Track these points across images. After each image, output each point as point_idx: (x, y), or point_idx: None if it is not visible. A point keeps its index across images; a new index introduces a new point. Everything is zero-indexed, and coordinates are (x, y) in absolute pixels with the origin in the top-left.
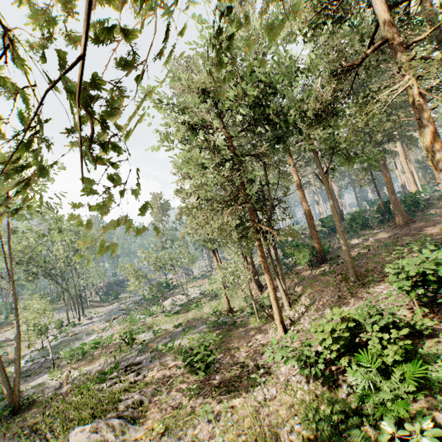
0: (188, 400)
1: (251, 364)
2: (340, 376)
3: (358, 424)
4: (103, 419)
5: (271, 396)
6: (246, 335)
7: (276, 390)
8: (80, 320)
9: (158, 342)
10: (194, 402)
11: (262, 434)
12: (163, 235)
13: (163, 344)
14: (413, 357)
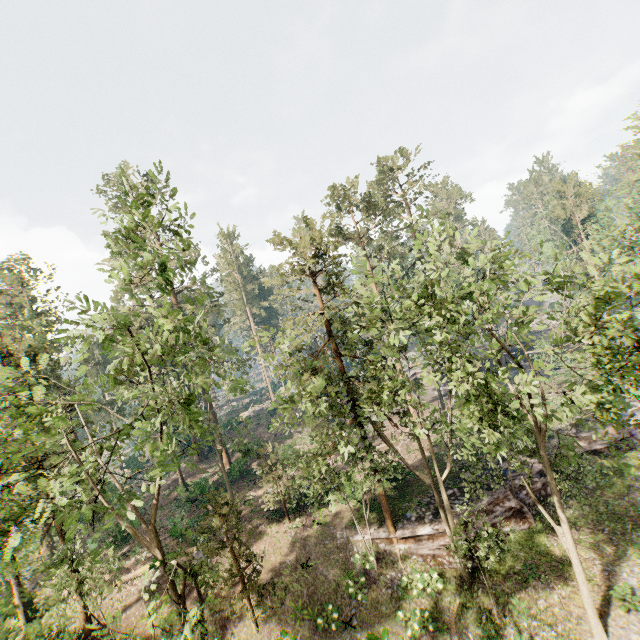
0: None
1: None
2: None
3: None
4: None
5: None
6: None
7: None
8: None
9: None
10: None
11: None
12: None
13: None
14: None
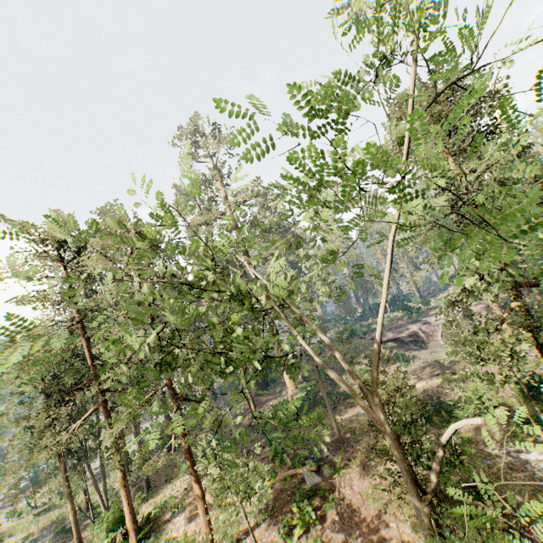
0: None
1: None
2: None
3: None
4: None
5: None
6: None
7: None
8: None
9: None
10: None
11: None
12: None
13: None
14: None
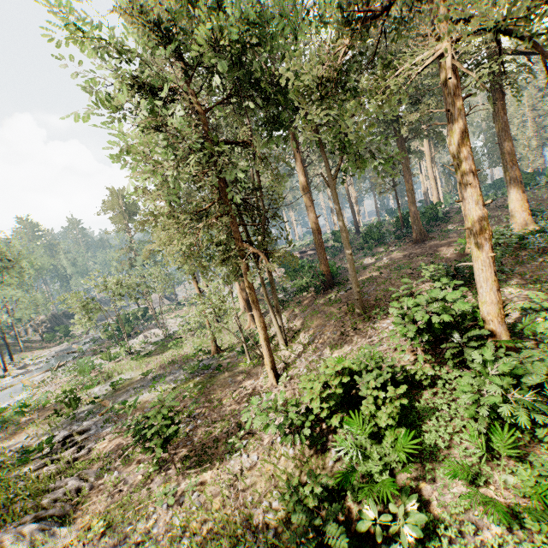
0: (146, 479)
1: (232, 422)
2: (330, 436)
3: (337, 514)
4: (15, 525)
5: (251, 464)
6: (233, 382)
7: (257, 456)
8: (7, 371)
9: (117, 397)
10: (153, 482)
11: (230, 521)
12: (131, 249)
13: (121, 402)
14: (409, 413)
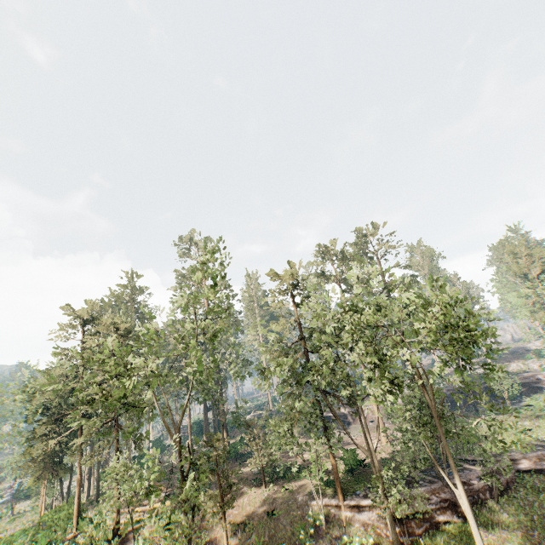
0: None
1: None
2: None
3: None
4: None
5: None
6: None
7: None
8: None
9: None
10: None
11: None
12: None
13: None
14: None
